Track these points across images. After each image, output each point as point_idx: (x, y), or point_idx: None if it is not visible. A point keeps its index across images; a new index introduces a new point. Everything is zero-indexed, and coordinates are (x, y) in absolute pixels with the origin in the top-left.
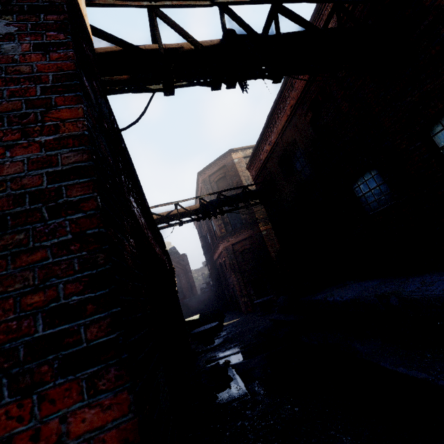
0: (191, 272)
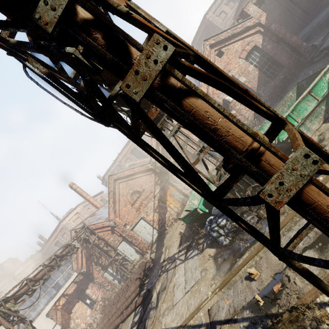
0: None
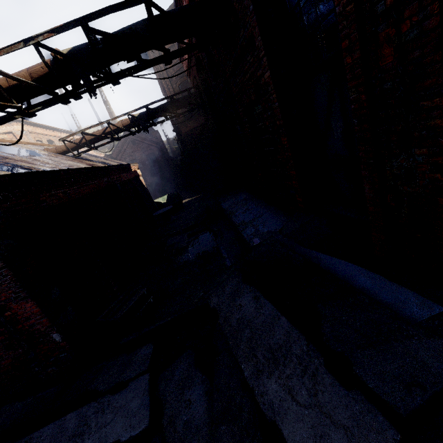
0: (165, 149)
